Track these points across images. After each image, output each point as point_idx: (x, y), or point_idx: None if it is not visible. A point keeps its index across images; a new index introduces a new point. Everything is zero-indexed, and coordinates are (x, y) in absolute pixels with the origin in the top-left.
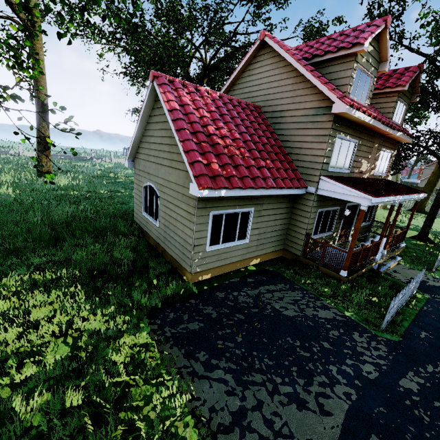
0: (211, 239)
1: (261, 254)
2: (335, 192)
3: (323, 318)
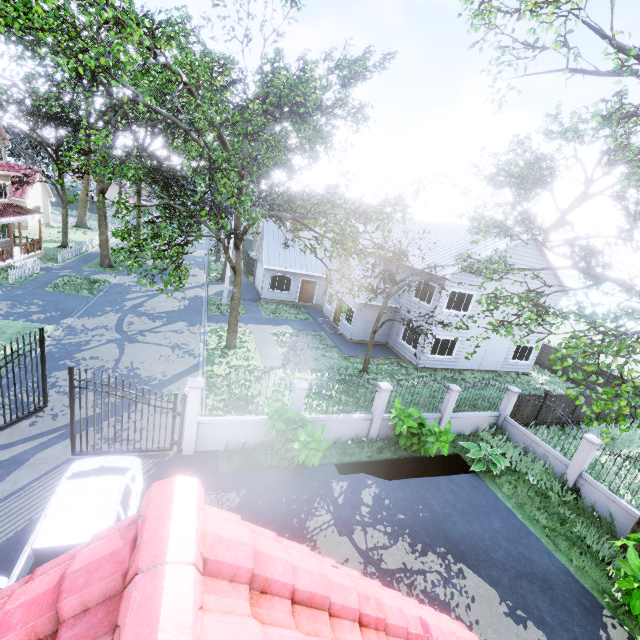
0: None
1: None
2: None
3: None
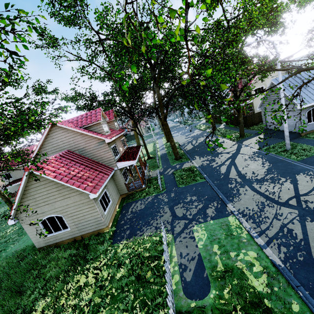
0: (103, 210)
1: (117, 202)
2: (124, 165)
3: (150, 200)
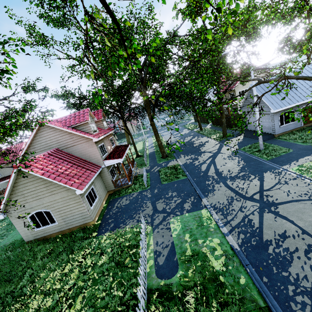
0: (90, 205)
1: (104, 198)
2: (111, 163)
3: (135, 196)
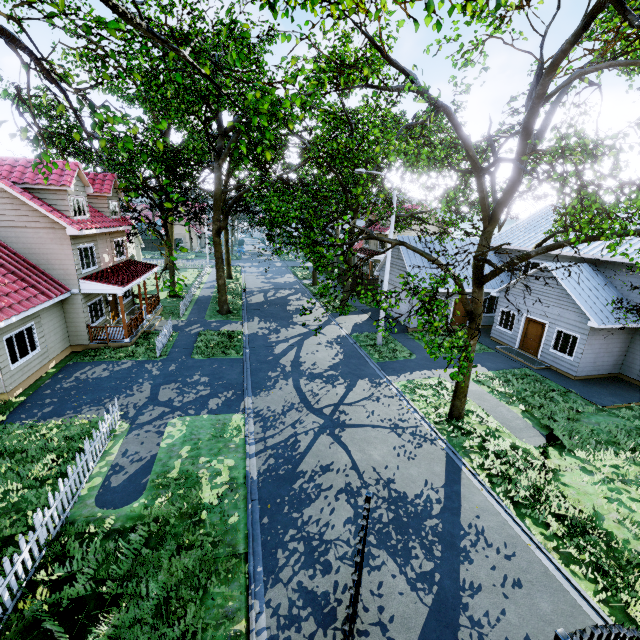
0: (11, 359)
1: (55, 356)
2: (97, 289)
3: (127, 368)
